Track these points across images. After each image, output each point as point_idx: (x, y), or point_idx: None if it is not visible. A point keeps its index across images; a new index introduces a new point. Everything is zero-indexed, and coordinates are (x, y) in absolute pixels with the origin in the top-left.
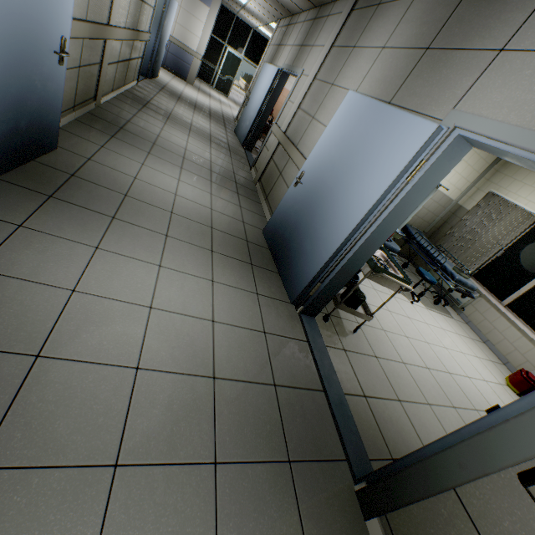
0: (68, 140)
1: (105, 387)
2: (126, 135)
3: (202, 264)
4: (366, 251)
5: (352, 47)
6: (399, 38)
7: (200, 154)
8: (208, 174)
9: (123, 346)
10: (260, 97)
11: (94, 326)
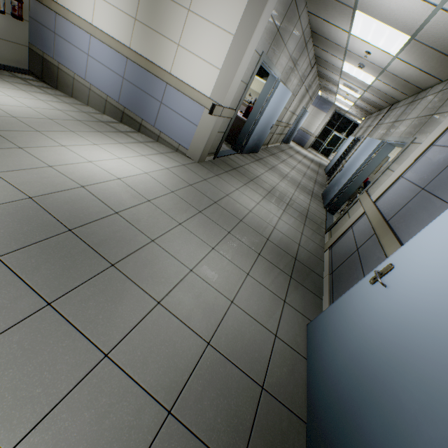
0: (259, 153)
1: (268, 186)
2: (274, 156)
3: (293, 187)
4: (355, 184)
5: (381, 124)
6: (391, 120)
7: (301, 169)
8: (303, 174)
9: (271, 184)
10: (342, 151)
11: (266, 179)
